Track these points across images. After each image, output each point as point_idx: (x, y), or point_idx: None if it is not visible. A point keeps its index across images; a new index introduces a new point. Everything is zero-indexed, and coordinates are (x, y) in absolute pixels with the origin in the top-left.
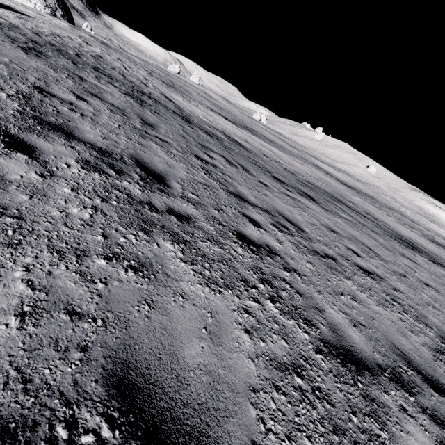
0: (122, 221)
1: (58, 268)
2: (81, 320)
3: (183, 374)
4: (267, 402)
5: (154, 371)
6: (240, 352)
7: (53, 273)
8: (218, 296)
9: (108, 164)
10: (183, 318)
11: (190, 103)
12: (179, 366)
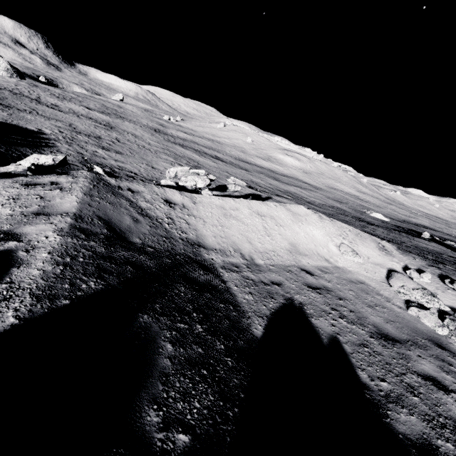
0: None
1: None
2: None
3: None
4: None
5: None
6: None
7: None
8: None
9: None
10: None
11: (59, 101)
12: None
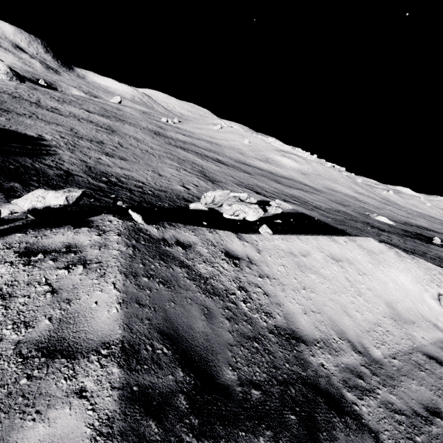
0: None
1: None
2: None
3: None
4: None
5: None
6: None
7: None
8: None
9: None
10: None
11: (59, 104)
12: None
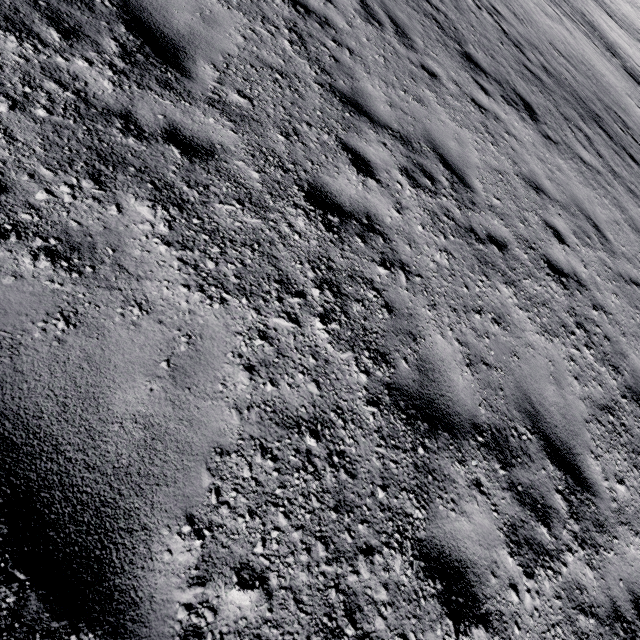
0: (49, 155)
1: None
2: None
3: (100, 427)
4: (238, 468)
5: (49, 422)
6: (220, 399)
7: None
8: (216, 309)
9: (47, 12)
10: (129, 343)
11: None
12: (98, 415)
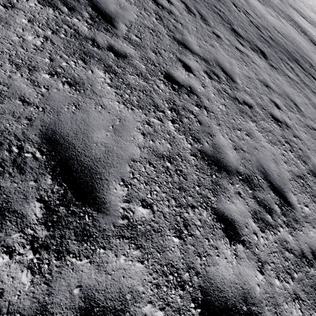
0: (66, 50)
1: (16, 74)
2: (29, 105)
3: (89, 144)
4: (140, 167)
5: (71, 138)
6: (132, 142)
7: (12, 77)
8: (130, 111)
9: (63, 1)
10: (98, 118)
11: None
12: (88, 140)
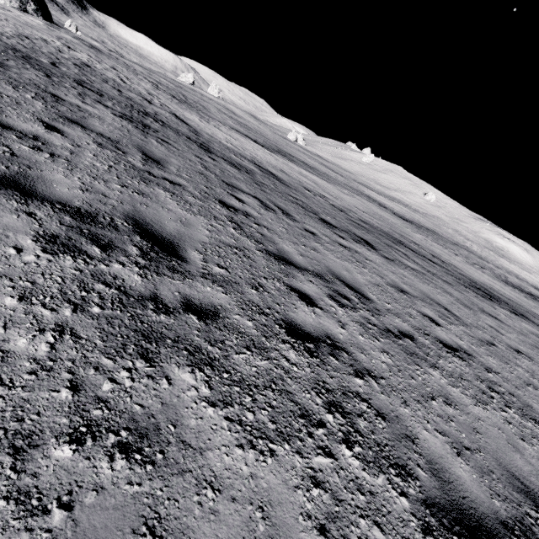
0: (107, 345)
1: None
2: None
3: None
4: None
5: None
6: None
7: None
8: (270, 464)
9: (90, 236)
10: None
11: (209, 124)
12: None
